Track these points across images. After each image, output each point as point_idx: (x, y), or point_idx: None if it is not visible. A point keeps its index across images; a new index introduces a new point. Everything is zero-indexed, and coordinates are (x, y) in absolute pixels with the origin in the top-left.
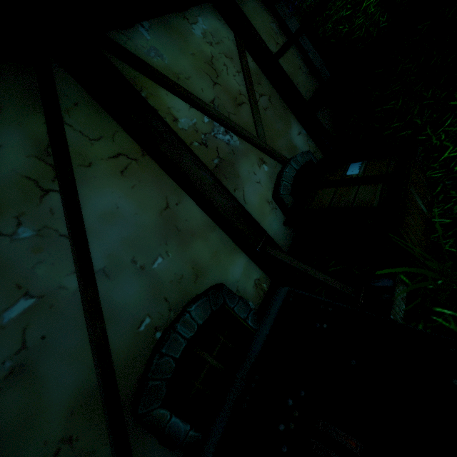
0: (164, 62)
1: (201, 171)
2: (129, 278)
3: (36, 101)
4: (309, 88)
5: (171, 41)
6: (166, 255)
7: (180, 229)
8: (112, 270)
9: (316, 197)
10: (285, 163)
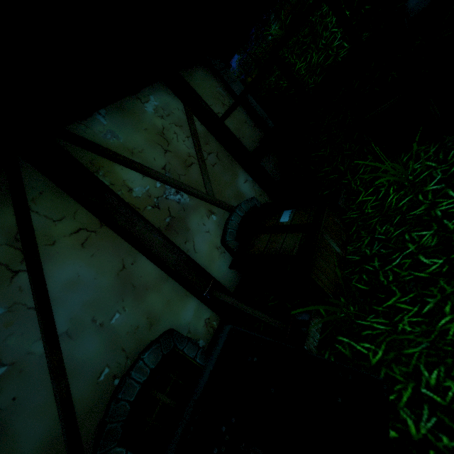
0: (119, 141)
1: (152, 233)
2: (90, 335)
3: (6, 197)
4: (255, 139)
5: (125, 121)
6: (122, 310)
7: (135, 285)
8: (74, 331)
9: (255, 242)
10: (232, 211)
